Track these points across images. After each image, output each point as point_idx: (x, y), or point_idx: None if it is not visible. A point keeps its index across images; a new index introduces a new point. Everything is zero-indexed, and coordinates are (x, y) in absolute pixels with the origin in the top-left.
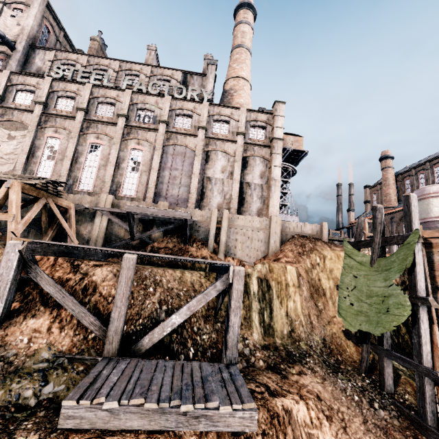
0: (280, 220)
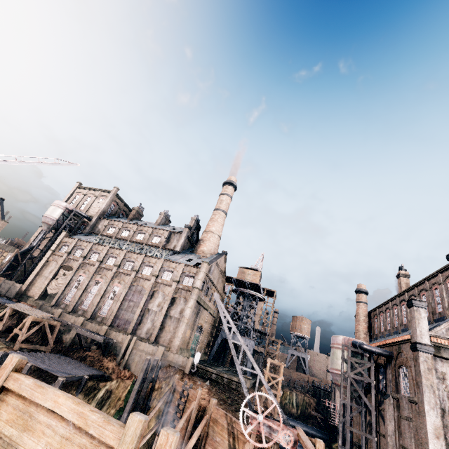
0: (163, 350)
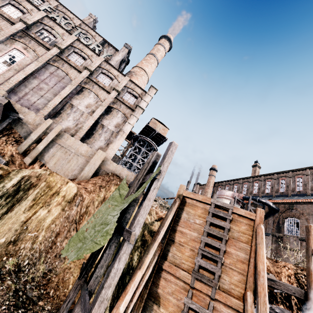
0: (104, 156)
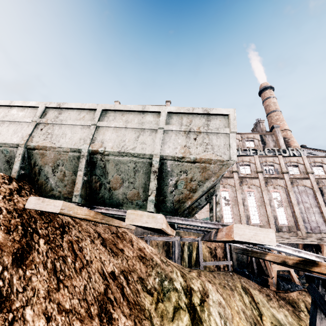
0: None
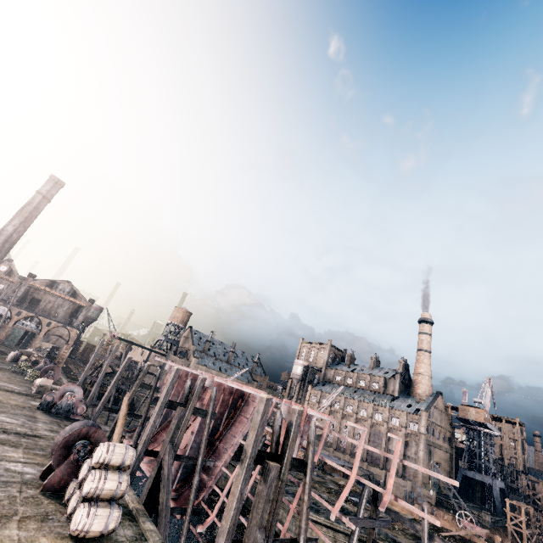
0: (411, 484)
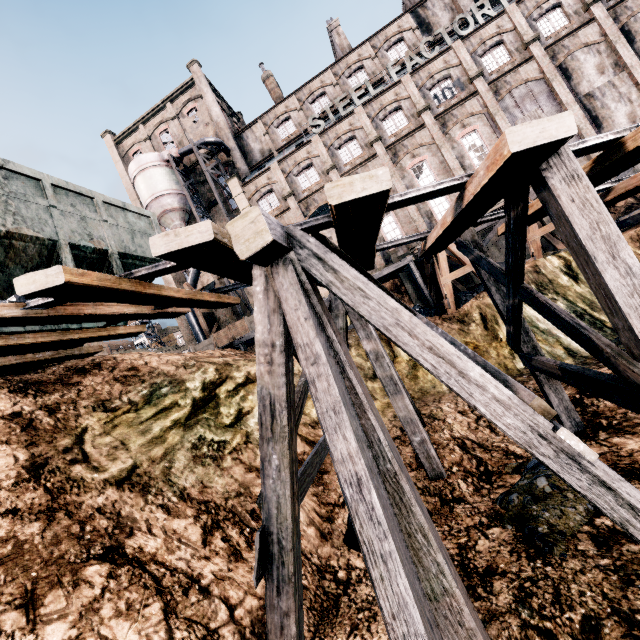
0: None
